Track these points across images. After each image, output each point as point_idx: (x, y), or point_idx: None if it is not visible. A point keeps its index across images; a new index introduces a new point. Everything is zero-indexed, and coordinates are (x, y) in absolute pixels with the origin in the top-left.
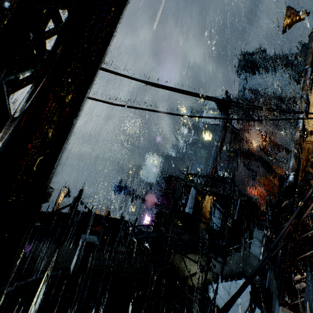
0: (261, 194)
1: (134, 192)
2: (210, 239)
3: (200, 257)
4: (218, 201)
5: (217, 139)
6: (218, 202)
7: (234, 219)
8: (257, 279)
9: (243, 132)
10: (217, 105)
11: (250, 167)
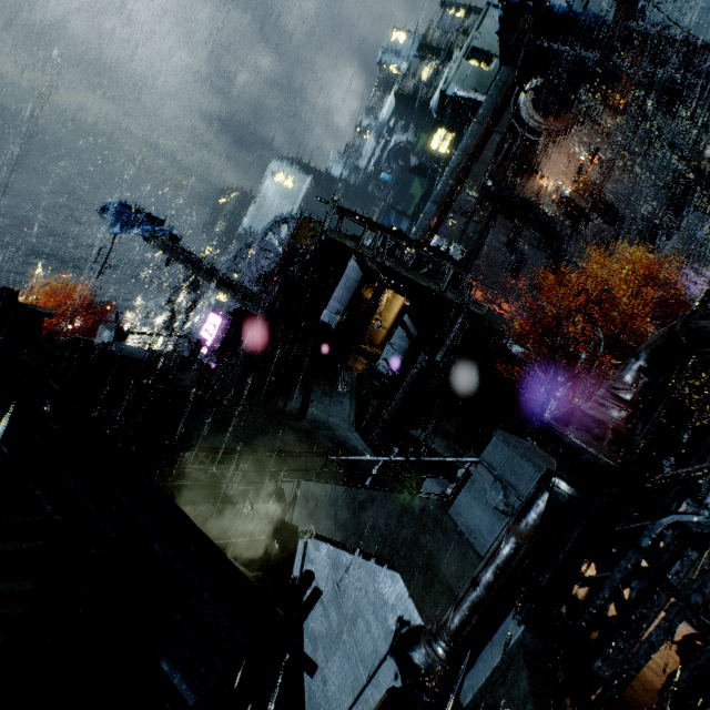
0: (515, 312)
1: (174, 239)
2: (358, 398)
3: (311, 444)
4: (411, 307)
5: (463, 145)
6: (411, 310)
7: (436, 361)
8: (439, 657)
9: (538, 141)
10: (502, 23)
11: (515, 243)
